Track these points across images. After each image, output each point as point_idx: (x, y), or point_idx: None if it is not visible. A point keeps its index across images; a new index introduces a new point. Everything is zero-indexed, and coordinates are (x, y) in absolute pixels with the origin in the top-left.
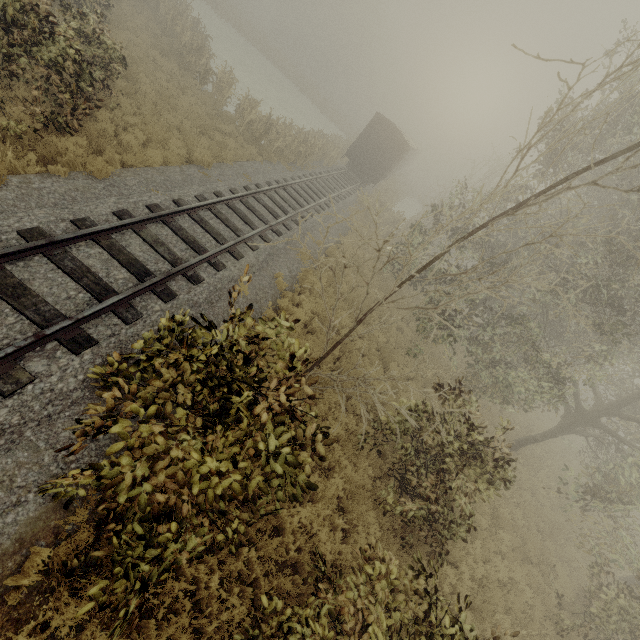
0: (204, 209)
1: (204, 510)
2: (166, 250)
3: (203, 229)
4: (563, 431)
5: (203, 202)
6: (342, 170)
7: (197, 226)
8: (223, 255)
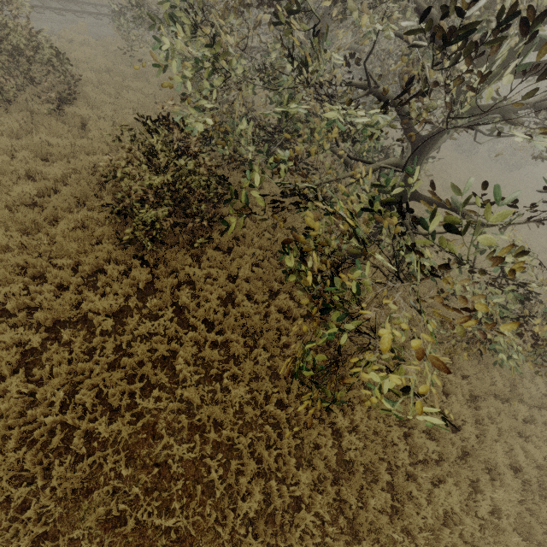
0: None
1: None
2: None
3: None
4: None
5: None
6: None
7: None
8: None
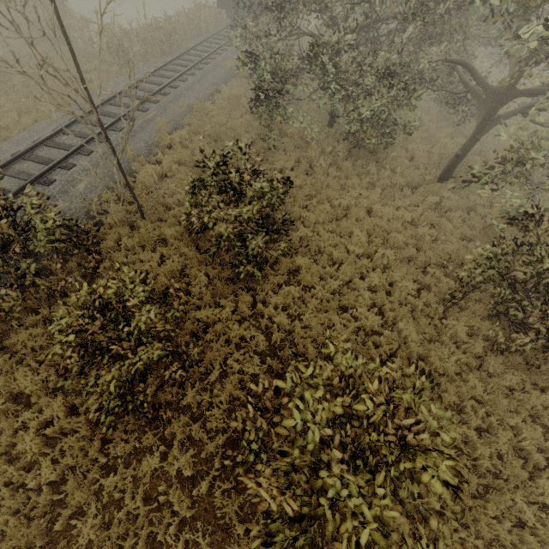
0: (61, 136)
1: (6, 288)
2: (25, 175)
3: (58, 149)
4: (481, 128)
5: (53, 131)
6: (225, 26)
7: (53, 150)
8: (75, 158)
